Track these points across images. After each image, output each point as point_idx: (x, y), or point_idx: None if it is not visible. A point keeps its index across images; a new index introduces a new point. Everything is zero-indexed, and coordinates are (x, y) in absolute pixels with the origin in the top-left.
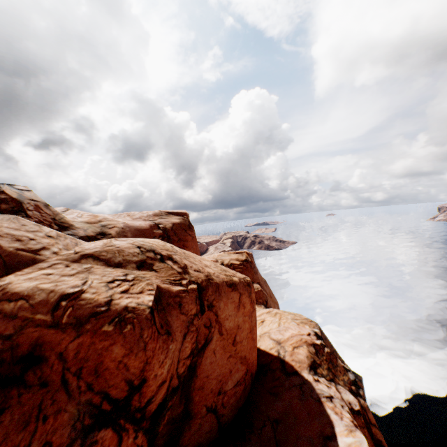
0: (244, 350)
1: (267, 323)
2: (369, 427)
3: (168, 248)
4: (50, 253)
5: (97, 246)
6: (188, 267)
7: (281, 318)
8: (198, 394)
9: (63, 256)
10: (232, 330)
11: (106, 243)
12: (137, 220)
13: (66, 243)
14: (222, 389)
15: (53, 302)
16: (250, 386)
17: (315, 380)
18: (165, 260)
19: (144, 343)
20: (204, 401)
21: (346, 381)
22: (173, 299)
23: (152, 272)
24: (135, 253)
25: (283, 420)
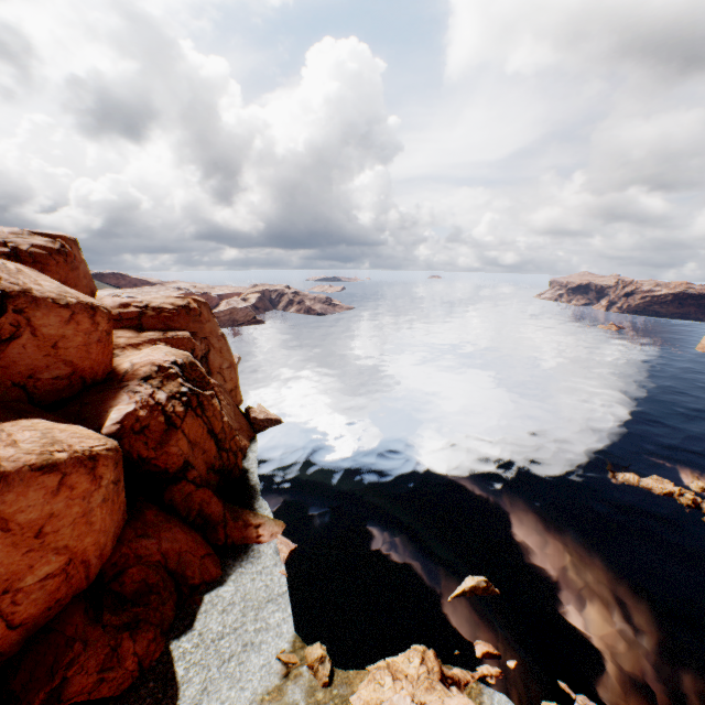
0: (71, 356)
1: (141, 354)
2: (171, 415)
3: None
4: None
5: None
6: (3, 280)
7: (155, 350)
8: (2, 370)
9: None
10: (54, 337)
11: None
12: None
13: None
14: (36, 376)
15: None
16: (83, 387)
17: (139, 385)
18: None
19: None
20: (10, 378)
21: (175, 391)
22: None
23: None
24: None
25: (94, 404)
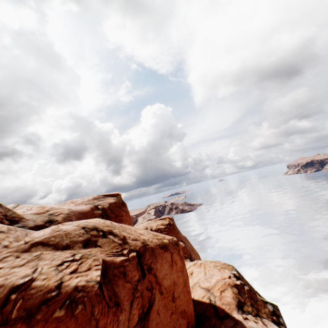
0: (182, 304)
1: (196, 274)
2: None
3: (108, 225)
4: (1, 248)
5: (46, 233)
6: (127, 238)
7: (205, 267)
8: None
9: (14, 248)
10: (170, 287)
11: (54, 229)
12: (79, 205)
13: (17, 235)
14: None
15: (2, 298)
16: None
17: (244, 318)
18: (107, 235)
19: (95, 321)
20: None
21: (268, 313)
22: (118, 269)
23: (97, 247)
24: (81, 233)
25: None
